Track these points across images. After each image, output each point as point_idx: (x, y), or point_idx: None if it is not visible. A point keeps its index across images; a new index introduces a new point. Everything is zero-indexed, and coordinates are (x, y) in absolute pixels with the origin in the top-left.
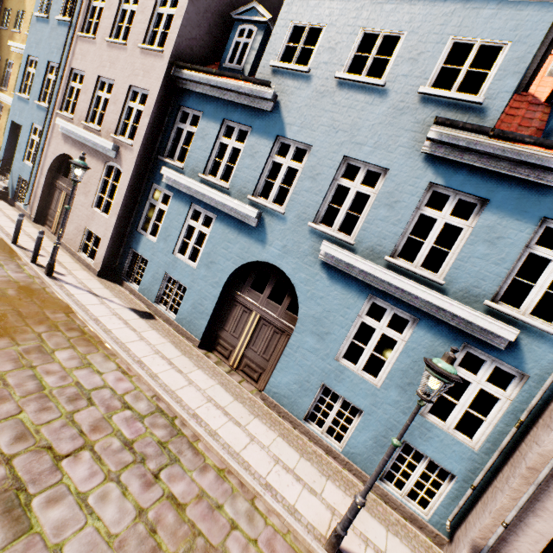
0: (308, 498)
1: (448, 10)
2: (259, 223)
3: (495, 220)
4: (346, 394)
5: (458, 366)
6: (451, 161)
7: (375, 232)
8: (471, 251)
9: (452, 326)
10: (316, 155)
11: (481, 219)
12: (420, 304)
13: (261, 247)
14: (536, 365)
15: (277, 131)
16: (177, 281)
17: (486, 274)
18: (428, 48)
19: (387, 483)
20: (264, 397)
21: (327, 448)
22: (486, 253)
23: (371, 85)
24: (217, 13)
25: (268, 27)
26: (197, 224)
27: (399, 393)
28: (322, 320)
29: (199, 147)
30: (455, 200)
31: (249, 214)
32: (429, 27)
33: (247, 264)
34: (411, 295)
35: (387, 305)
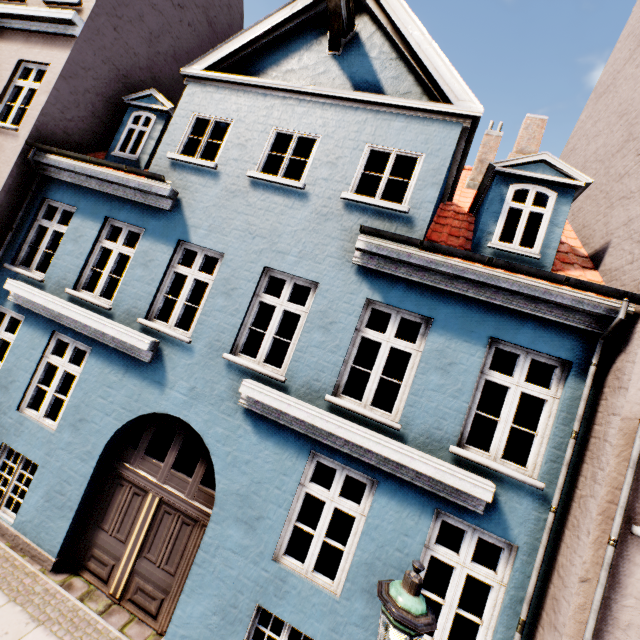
0: None
1: (360, 119)
2: (156, 356)
3: (443, 343)
4: (294, 618)
5: (435, 545)
6: (386, 273)
7: (311, 362)
8: (424, 381)
9: (419, 486)
10: (230, 264)
11: (429, 341)
12: (376, 460)
13: (158, 392)
14: (522, 529)
15: (179, 235)
16: (23, 455)
17: (445, 410)
18: (345, 153)
19: None
20: None
21: None
22: (441, 384)
23: (290, 187)
24: (105, 95)
25: (170, 116)
26: (61, 361)
27: (367, 602)
28: (251, 498)
29: (69, 252)
30: (398, 318)
31: (138, 346)
32: (343, 132)
33: (140, 418)
34: (364, 448)
35: (336, 464)
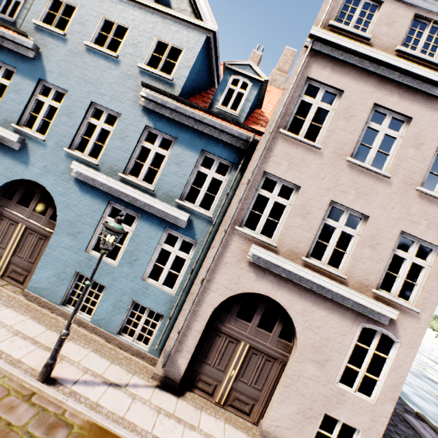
0: (39, 353)
1: (154, 20)
2: (23, 147)
3: (180, 151)
4: (94, 276)
5: (164, 243)
6: (157, 113)
7: (113, 156)
8: (169, 169)
9: (159, 217)
10: (71, 98)
11: (173, 150)
12: (140, 204)
13: (24, 167)
14: (201, 235)
15: (40, 75)
16: None
17: (176, 183)
18: (143, 40)
19: (124, 335)
20: (26, 294)
21: (79, 321)
22: (176, 171)
23: (110, 56)
24: None
25: None
26: None
27: (129, 268)
28: (76, 223)
29: None
30: (161, 138)
31: (10, 138)
32: (144, 27)
33: (14, 183)
34: (135, 199)
35: (122, 208)
